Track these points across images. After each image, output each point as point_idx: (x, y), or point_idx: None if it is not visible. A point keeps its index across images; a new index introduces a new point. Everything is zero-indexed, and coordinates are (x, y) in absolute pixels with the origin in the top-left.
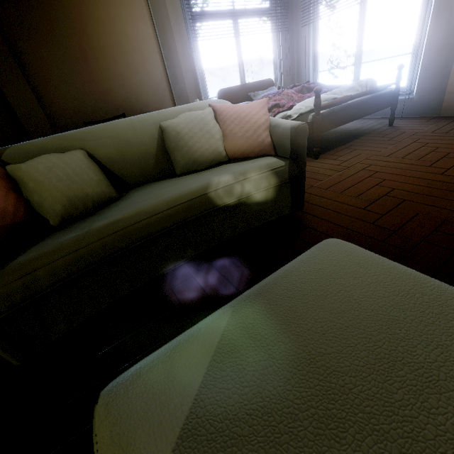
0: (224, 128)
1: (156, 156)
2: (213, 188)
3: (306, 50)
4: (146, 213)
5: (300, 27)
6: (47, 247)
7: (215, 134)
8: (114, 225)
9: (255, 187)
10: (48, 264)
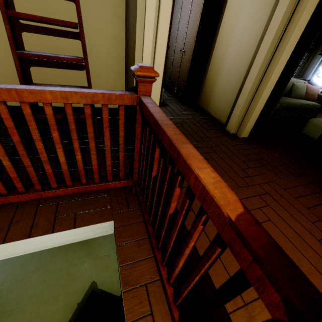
0: (307, 90)
1: (288, 90)
2: (305, 103)
3: (313, 64)
4: (295, 102)
5: (317, 53)
6: (281, 101)
7: (305, 91)
8: (290, 102)
9: (311, 108)
10: (284, 104)
